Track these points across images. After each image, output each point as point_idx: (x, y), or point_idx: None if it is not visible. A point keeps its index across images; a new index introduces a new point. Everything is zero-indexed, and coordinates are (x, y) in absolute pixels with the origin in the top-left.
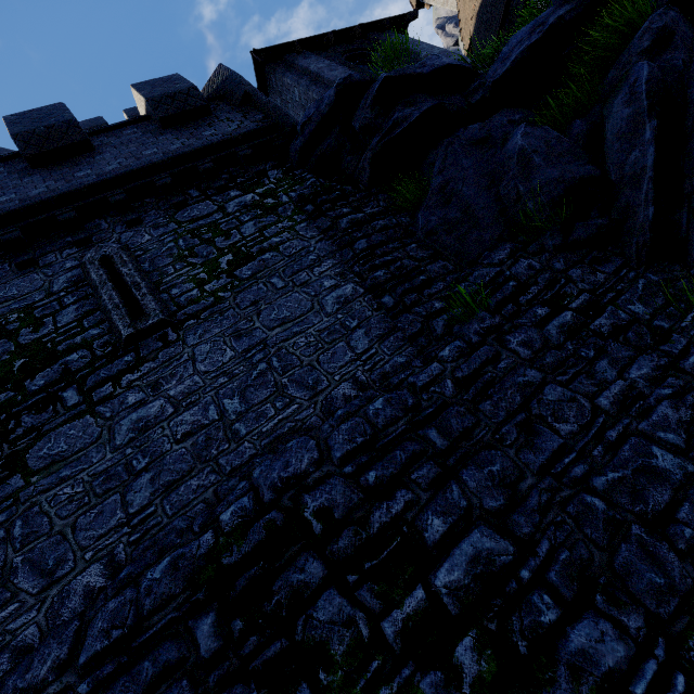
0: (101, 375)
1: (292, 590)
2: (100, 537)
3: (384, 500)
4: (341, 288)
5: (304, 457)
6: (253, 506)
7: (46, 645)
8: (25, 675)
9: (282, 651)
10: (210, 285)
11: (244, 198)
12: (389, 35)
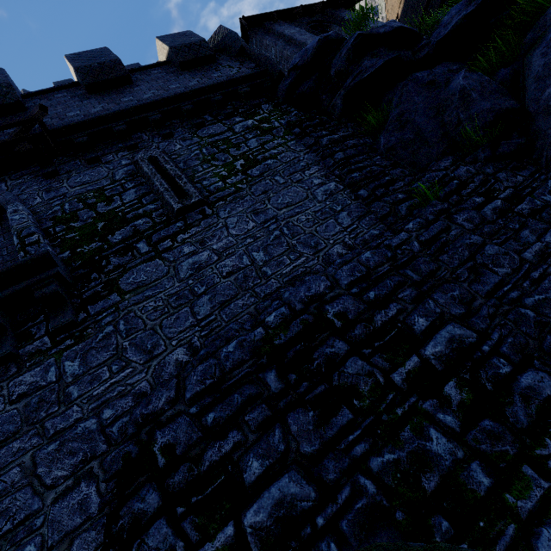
0: (162, 234)
1: (327, 357)
2: (180, 332)
3: (381, 309)
4: (326, 185)
5: (320, 284)
6: (289, 312)
7: (157, 391)
8: (147, 407)
9: (326, 390)
10: (231, 180)
11: (246, 123)
12: (342, 11)
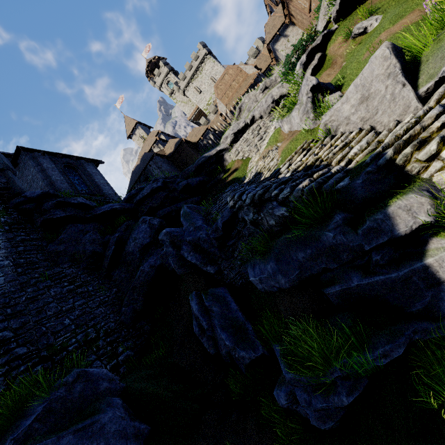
0: None
1: None
2: None
3: None
4: (3, 261)
5: None
6: None
7: None
8: None
9: None
10: None
11: None
12: (89, 165)
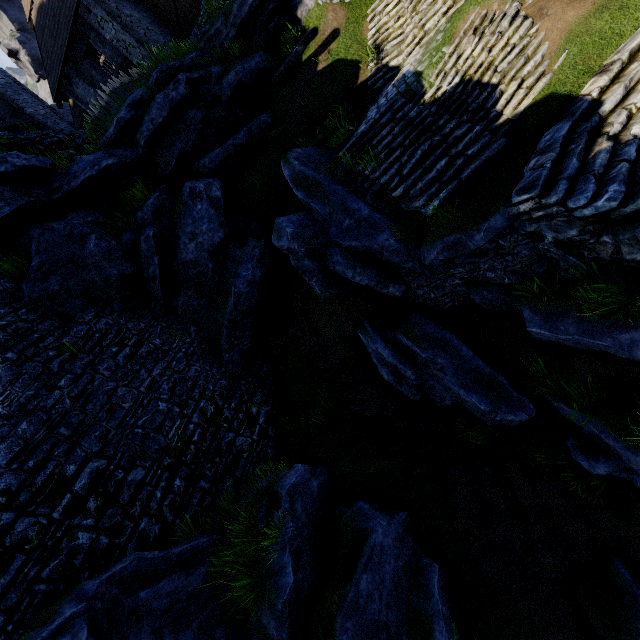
0: None
1: None
2: None
3: (41, 470)
4: None
5: None
6: None
7: None
8: None
9: (1, 553)
10: None
11: None
12: None
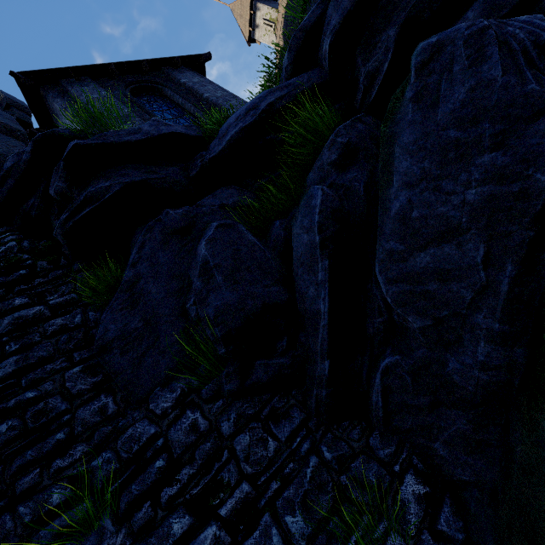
0: None
1: None
2: None
3: None
4: None
5: None
6: None
7: None
8: None
9: None
10: None
11: None
12: (182, 71)
